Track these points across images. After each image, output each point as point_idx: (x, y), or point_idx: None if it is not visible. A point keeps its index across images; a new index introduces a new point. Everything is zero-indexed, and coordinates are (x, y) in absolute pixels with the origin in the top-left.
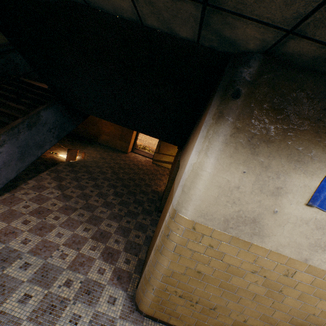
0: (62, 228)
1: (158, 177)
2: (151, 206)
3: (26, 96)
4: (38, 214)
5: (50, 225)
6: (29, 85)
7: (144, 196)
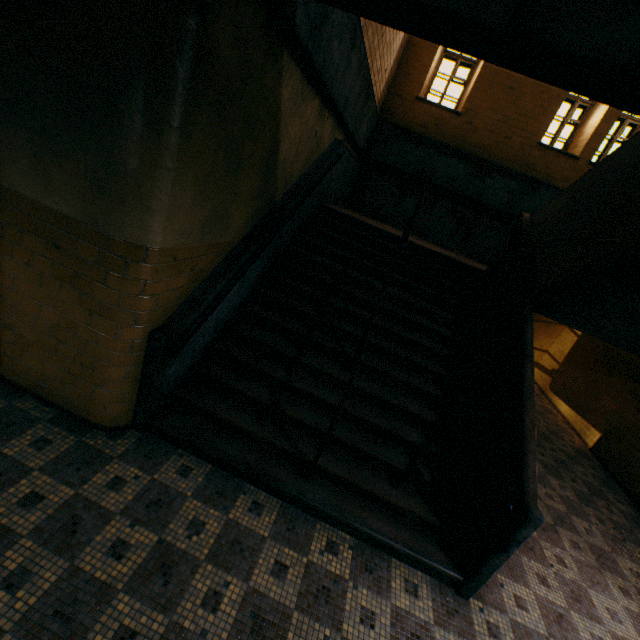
0: (596, 594)
1: (538, 402)
2: (619, 501)
3: (383, 259)
4: (530, 551)
5: (575, 586)
6: (366, 230)
7: (584, 471)
